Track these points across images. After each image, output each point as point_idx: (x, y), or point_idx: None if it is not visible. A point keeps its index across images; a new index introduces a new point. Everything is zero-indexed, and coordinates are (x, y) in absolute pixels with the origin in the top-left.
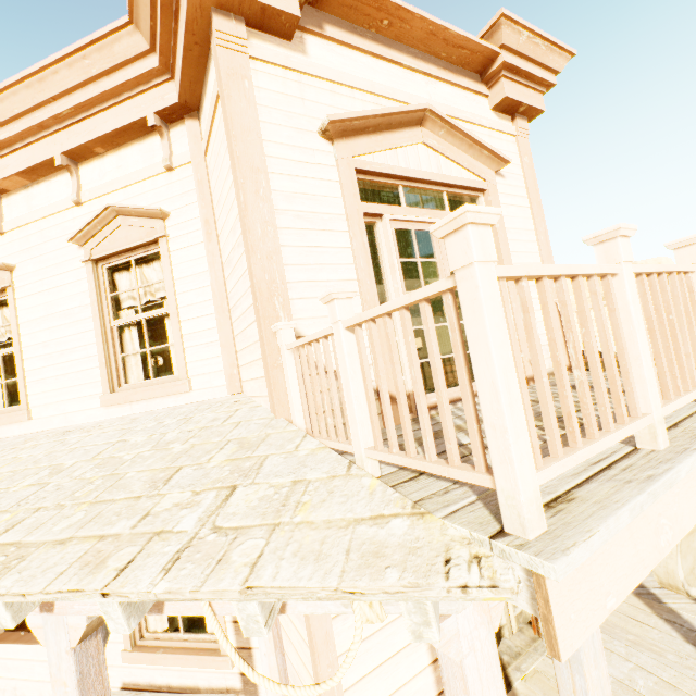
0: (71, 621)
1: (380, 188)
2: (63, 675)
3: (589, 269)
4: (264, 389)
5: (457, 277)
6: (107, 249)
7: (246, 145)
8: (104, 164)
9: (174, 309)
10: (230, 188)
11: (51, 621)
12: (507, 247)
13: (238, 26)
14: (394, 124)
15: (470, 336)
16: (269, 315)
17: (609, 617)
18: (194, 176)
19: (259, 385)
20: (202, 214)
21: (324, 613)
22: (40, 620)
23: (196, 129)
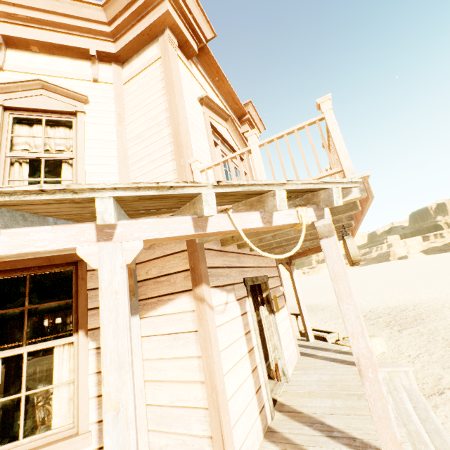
0: (128, 246)
1: None
2: (115, 286)
3: None
4: None
5: (325, 114)
6: (22, 104)
7: (177, 82)
8: (35, 58)
9: (82, 155)
10: (156, 99)
11: (108, 247)
12: None
13: (175, 40)
14: (220, 114)
15: (330, 128)
16: (187, 155)
17: (301, 365)
18: (114, 91)
19: None
20: (117, 110)
21: (288, 223)
22: (94, 249)
23: (119, 71)
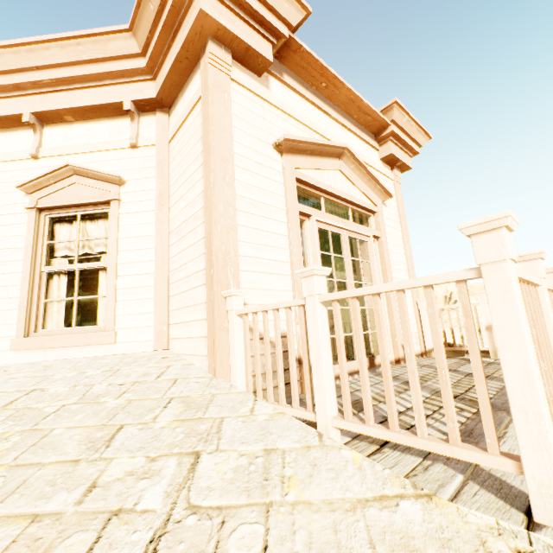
0: None
1: (306, 196)
2: None
3: (534, 279)
4: (202, 349)
5: (483, 270)
6: (55, 201)
7: (220, 140)
8: (71, 130)
9: (113, 264)
10: (195, 171)
11: None
12: (388, 255)
13: (226, 55)
14: (323, 152)
15: (497, 323)
16: (221, 281)
17: None
18: (156, 156)
19: (194, 344)
20: (158, 188)
21: None
22: None
23: (165, 121)
